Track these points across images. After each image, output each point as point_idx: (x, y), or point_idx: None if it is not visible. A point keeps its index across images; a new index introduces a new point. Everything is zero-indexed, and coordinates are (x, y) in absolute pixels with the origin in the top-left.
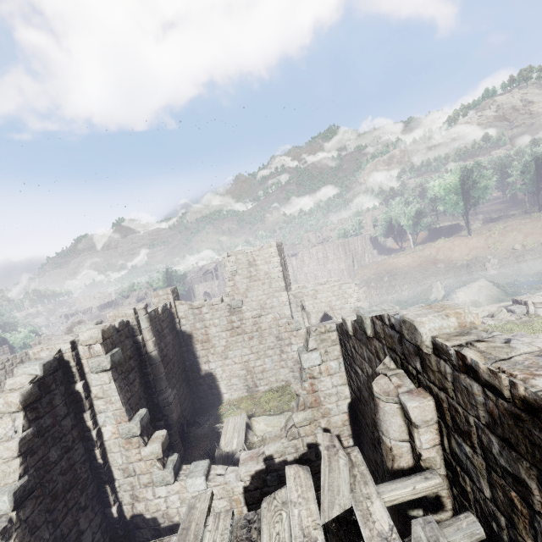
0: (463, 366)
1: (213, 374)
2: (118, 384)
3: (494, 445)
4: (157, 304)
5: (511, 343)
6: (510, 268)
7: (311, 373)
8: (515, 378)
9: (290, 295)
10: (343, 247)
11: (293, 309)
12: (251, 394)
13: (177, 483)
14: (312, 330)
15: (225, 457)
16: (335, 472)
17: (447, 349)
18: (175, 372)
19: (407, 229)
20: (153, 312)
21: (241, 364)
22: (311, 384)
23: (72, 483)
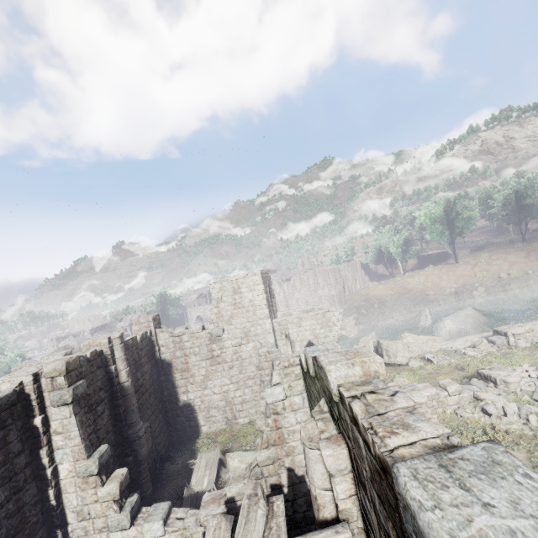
0: (353, 418)
1: (192, 405)
2: (80, 418)
3: (376, 500)
4: (137, 332)
5: (396, 396)
6: (497, 296)
7: (274, 409)
8: (376, 435)
9: (274, 323)
10: (333, 274)
11: (277, 337)
12: (230, 426)
13: (133, 528)
14: (276, 364)
15: (194, 498)
16: (251, 523)
17: (345, 399)
18: (151, 402)
19: (396, 257)
20: (131, 340)
21: (221, 395)
22: (274, 420)
23: (18, 527)
